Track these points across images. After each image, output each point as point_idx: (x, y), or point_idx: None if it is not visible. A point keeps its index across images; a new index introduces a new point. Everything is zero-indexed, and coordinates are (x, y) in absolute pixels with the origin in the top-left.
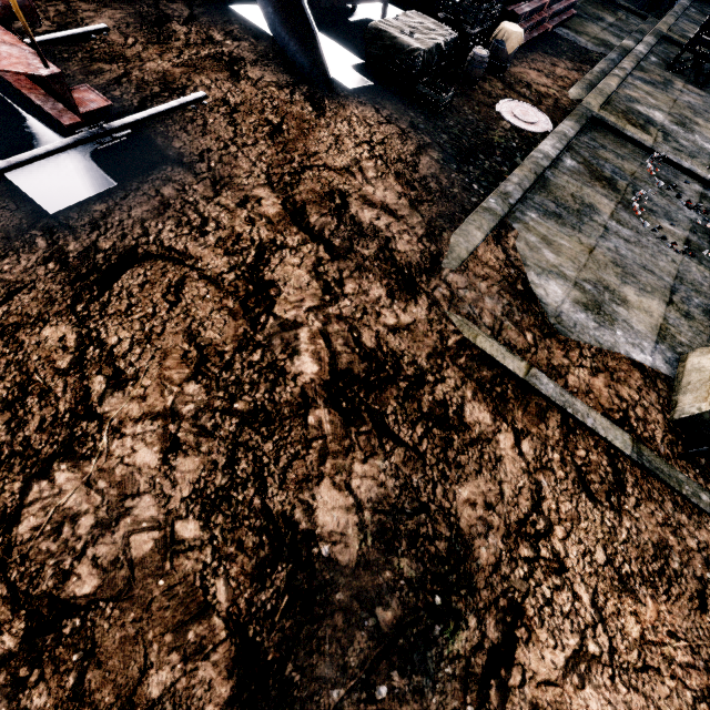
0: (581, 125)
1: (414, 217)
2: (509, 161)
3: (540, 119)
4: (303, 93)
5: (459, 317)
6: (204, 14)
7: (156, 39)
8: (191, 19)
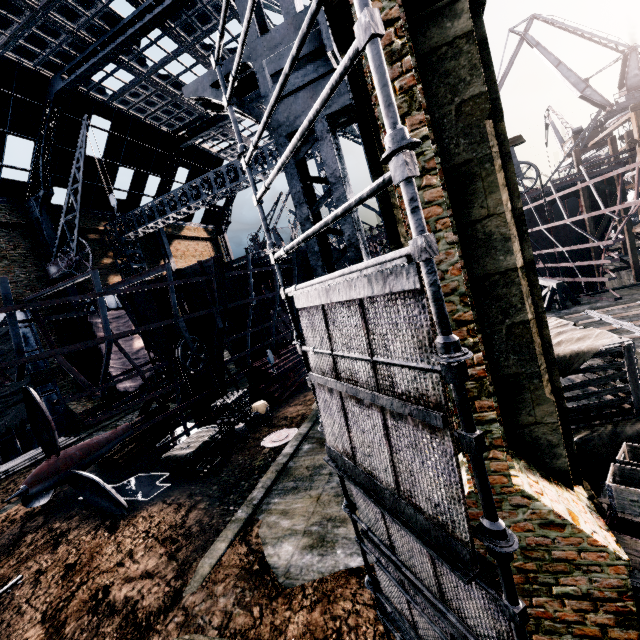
0: (313, 421)
1: (169, 566)
2: (265, 472)
3: (290, 432)
4: (106, 526)
5: (187, 636)
6: (55, 515)
7: (7, 555)
8: (43, 524)
